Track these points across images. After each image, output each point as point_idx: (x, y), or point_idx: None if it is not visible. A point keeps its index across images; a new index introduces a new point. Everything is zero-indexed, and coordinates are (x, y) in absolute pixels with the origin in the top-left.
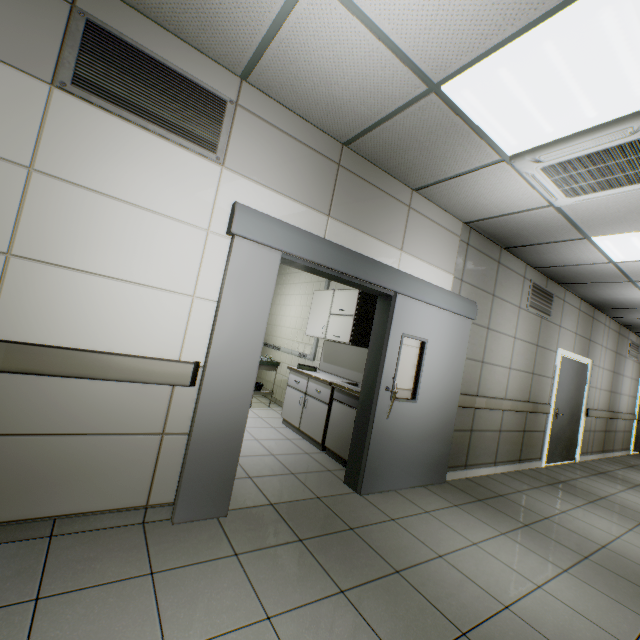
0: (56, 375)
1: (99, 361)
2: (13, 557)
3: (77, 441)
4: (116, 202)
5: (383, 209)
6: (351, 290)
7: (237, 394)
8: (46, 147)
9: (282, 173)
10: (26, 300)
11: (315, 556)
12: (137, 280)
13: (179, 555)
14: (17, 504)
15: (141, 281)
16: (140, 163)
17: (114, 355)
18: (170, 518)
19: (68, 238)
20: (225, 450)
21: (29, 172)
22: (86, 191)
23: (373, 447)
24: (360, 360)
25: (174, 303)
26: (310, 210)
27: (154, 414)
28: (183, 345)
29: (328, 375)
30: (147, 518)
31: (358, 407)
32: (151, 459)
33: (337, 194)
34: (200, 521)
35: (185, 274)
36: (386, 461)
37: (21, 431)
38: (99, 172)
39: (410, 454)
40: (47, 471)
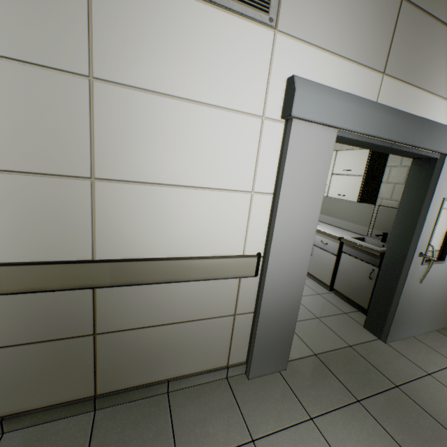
0: (151, 283)
1: (182, 266)
2: (149, 416)
3: (174, 328)
4: (174, 101)
5: (443, 51)
6: (359, 150)
7: (293, 278)
8: (98, 46)
9: (338, 25)
10: (115, 220)
11: (380, 423)
12: (202, 184)
13: (266, 418)
14: (142, 374)
15: (206, 185)
16: (191, 46)
17: (193, 259)
18: (244, 372)
19: (138, 152)
20: (284, 324)
21: (89, 82)
22: (145, 94)
23: (400, 305)
24: (362, 214)
25: (235, 202)
26: (364, 70)
27: (227, 300)
28: (245, 240)
29: (328, 227)
30: (228, 374)
31: (381, 268)
32: (227, 334)
33: (395, 41)
34: (267, 376)
35: (243, 170)
36: (409, 315)
37: (134, 326)
38: (153, 67)
39: (430, 307)
40: (157, 351)
